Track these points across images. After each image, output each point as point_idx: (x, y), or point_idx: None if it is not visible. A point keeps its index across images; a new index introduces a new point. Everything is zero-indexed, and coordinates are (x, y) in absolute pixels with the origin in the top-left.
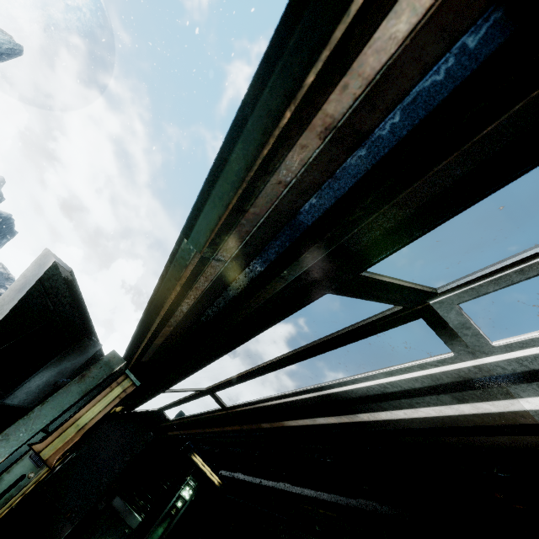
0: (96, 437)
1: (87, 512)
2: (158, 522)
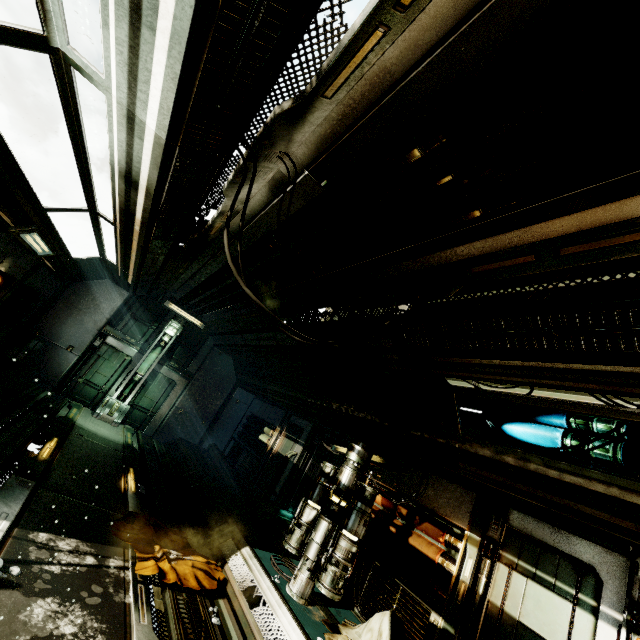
0: (70, 296)
1: (86, 348)
2: (151, 350)
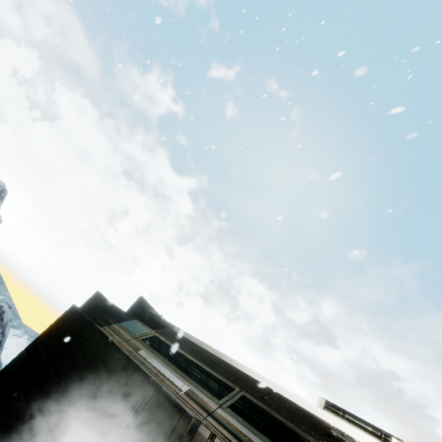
0: None
1: None
2: None
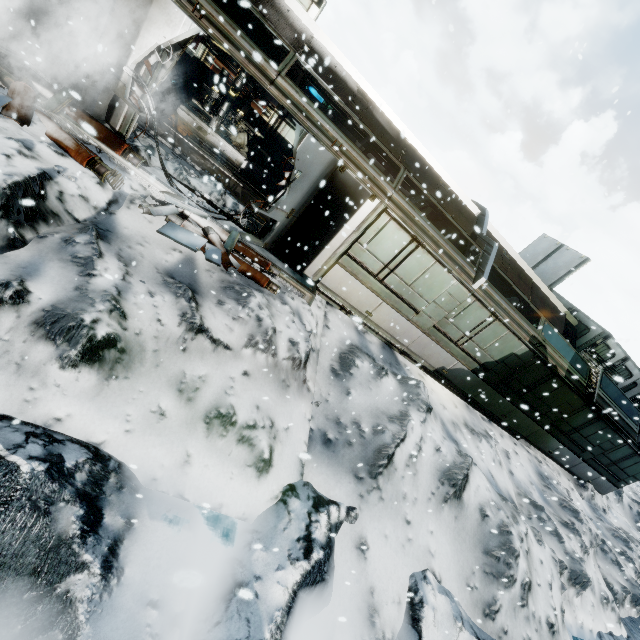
0: None
1: None
2: None
